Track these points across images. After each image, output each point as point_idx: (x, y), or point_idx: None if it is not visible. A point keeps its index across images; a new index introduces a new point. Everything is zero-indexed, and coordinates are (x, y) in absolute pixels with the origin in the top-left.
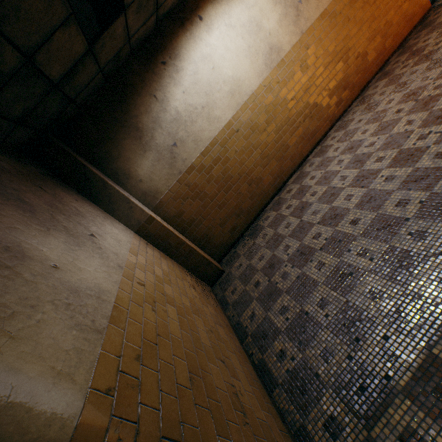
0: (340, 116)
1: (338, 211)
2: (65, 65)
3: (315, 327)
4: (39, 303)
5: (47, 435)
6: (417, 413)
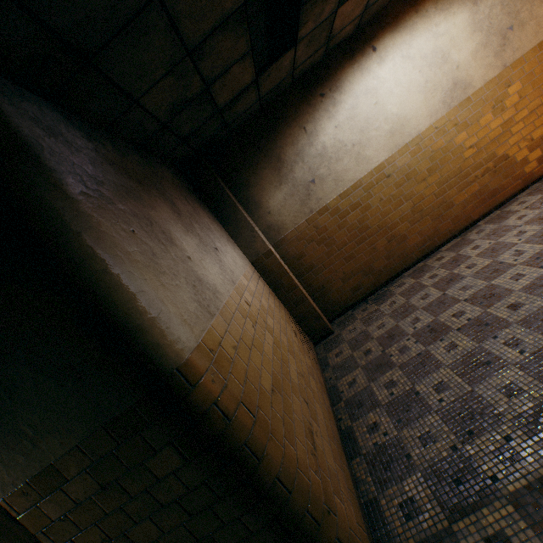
0: (542, 176)
1: (497, 291)
2: (232, 93)
3: (423, 409)
4: (178, 275)
5: (175, 347)
6: (518, 522)
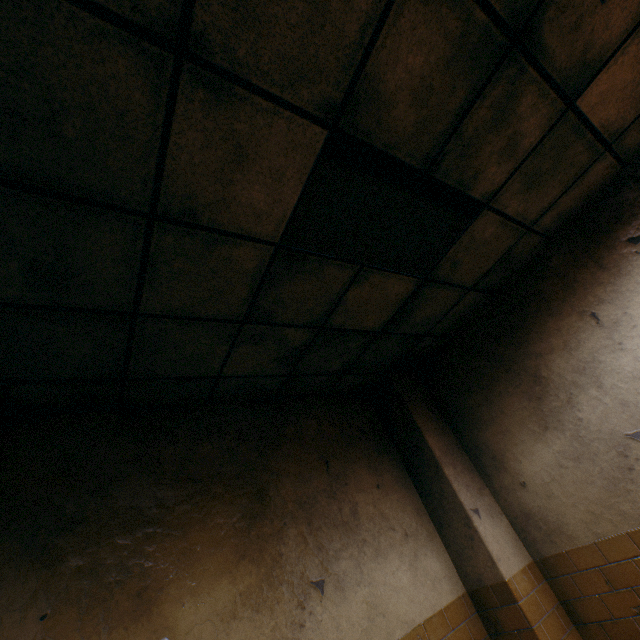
0: None
1: None
2: (383, 311)
3: None
4: None
5: None
6: None
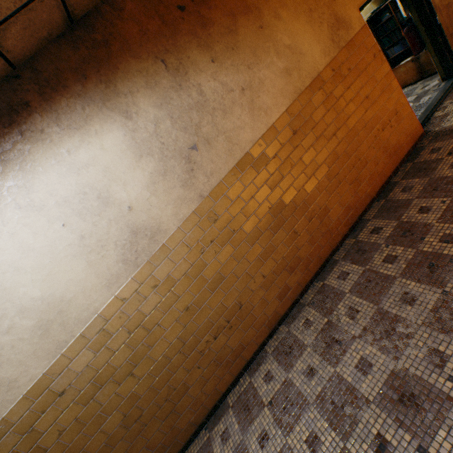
0: (288, 311)
1: None
2: None
3: None
4: None
5: None
6: None
